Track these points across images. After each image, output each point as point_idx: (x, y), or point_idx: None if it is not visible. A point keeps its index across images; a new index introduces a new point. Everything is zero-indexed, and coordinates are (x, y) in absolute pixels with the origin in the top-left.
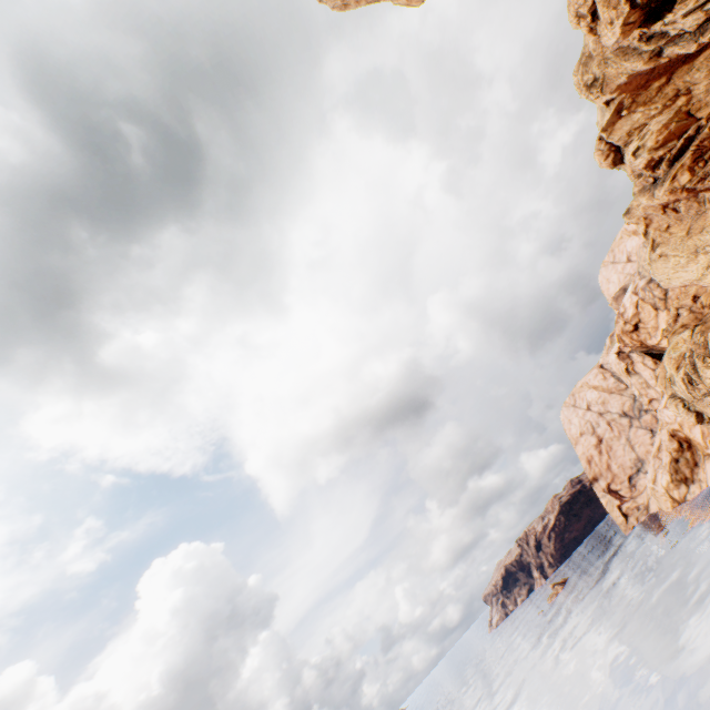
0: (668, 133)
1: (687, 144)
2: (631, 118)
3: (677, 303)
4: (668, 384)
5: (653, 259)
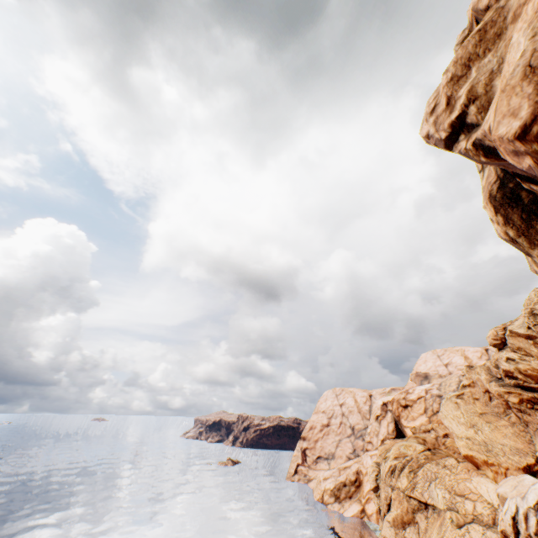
0: (536, 375)
1: (536, 390)
2: (531, 346)
3: (436, 426)
4: (383, 455)
5: (452, 399)
